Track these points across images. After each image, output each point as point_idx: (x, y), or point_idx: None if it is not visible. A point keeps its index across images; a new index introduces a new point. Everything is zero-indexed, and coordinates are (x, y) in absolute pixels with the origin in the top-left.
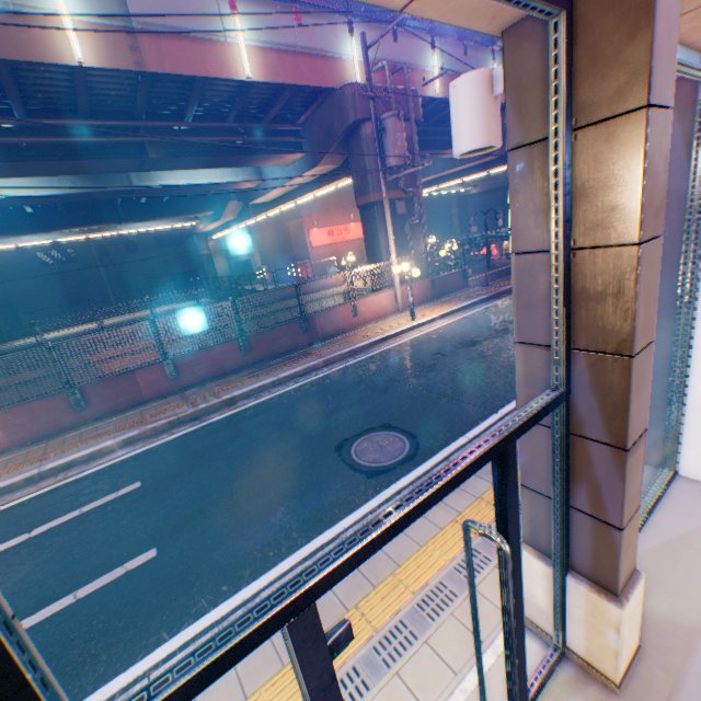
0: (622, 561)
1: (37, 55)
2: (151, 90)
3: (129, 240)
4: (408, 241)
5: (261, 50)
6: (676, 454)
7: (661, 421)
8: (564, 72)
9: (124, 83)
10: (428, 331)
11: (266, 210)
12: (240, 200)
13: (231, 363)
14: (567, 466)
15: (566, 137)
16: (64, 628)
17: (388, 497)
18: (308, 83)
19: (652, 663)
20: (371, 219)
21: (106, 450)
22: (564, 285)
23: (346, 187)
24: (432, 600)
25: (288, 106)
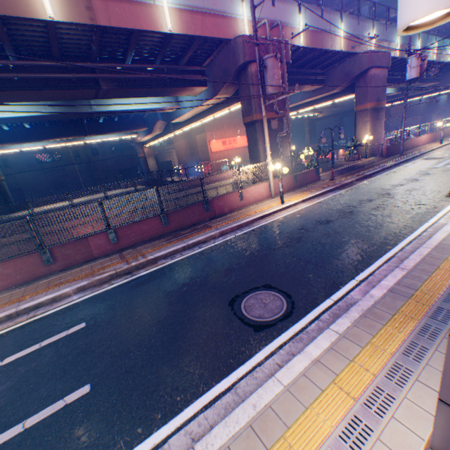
0: None
1: (19, 11)
2: (100, 39)
3: (92, 147)
4: (277, 148)
5: (177, 11)
6: None
7: None
8: None
9: (81, 34)
10: (292, 211)
11: (180, 127)
12: (163, 120)
13: (153, 232)
14: None
15: None
16: None
17: (270, 351)
18: (210, 35)
19: None
20: (252, 132)
21: (63, 295)
22: None
23: (233, 112)
24: None
25: (196, 53)
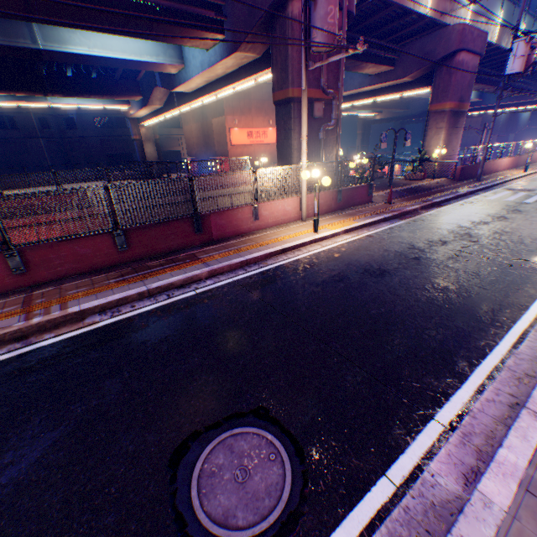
0: None
1: None
2: None
3: (67, 116)
4: (318, 147)
5: None
6: None
7: None
8: None
9: None
10: (328, 247)
11: (187, 101)
12: (162, 87)
13: (100, 259)
14: None
15: None
16: None
17: None
18: None
19: None
20: (284, 117)
21: None
22: None
23: (267, 92)
24: None
25: None
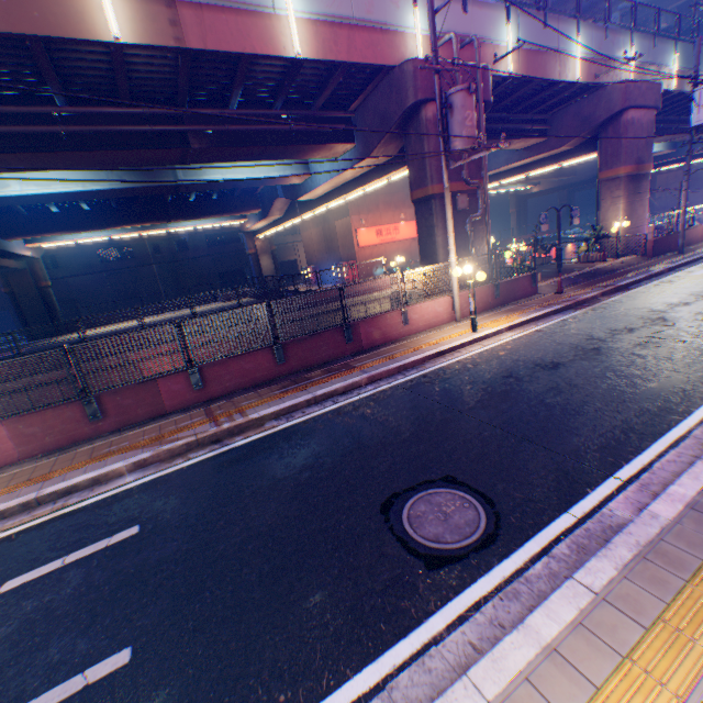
0: None
1: (69, 30)
2: (190, 71)
3: (179, 238)
4: (465, 240)
5: (310, 23)
6: None
7: None
8: None
9: (162, 64)
10: (490, 345)
11: (311, 208)
12: (284, 198)
13: (261, 373)
14: None
15: None
16: None
17: (457, 614)
18: (360, 60)
19: None
20: (425, 215)
21: (111, 474)
22: None
23: (395, 184)
24: None
25: (338, 90)
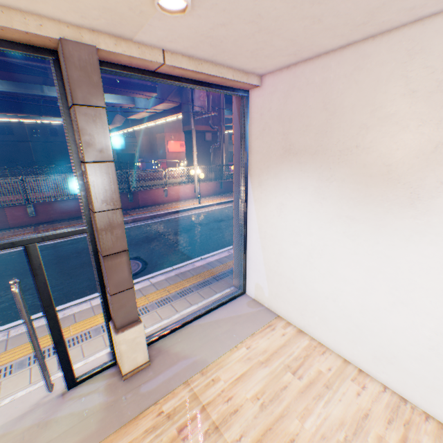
0: (119, 312)
1: None
2: None
3: (53, 127)
4: (211, 157)
5: None
6: (244, 282)
7: (240, 265)
8: (58, 84)
9: None
10: (205, 211)
11: (139, 124)
12: (122, 115)
13: (76, 212)
14: (101, 265)
15: (66, 111)
16: None
17: None
18: None
19: (152, 369)
20: (190, 140)
21: None
22: (78, 177)
23: None
24: (78, 339)
25: None
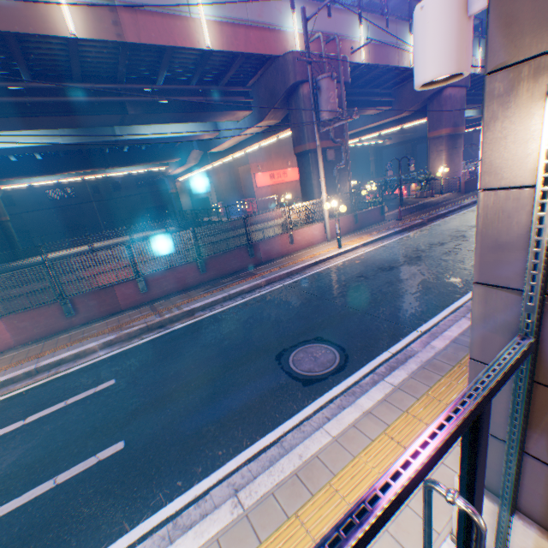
0: None
1: (38, 28)
2: (130, 58)
3: (115, 181)
4: (335, 182)
5: (218, 24)
6: None
7: None
8: None
9: (108, 52)
10: (352, 257)
11: (221, 158)
12: (200, 150)
13: (191, 280)
14: (527, 413)
15: None
16: (43, 511)
17: (321, 405)
18: (256, 51)
19: None
20: (306, 164)
21: (89, 351)
22: None
23: (285, 139)
24: None
25: (240, 72)
